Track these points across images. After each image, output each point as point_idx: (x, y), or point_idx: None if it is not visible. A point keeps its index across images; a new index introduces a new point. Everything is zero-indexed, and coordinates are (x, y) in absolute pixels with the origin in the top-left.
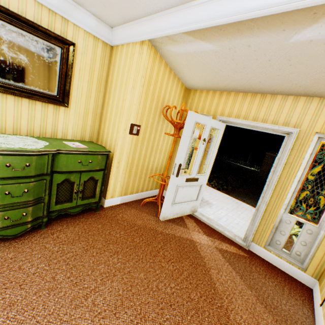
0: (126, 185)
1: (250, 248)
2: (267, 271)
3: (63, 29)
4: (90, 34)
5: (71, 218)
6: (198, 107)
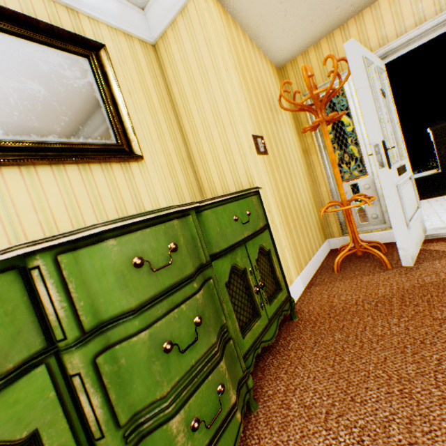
0: (293, 250)
1: None
2: None
3: (76, 28)
4: (117, 30)
5: (271, 356)
6: (315, 78)
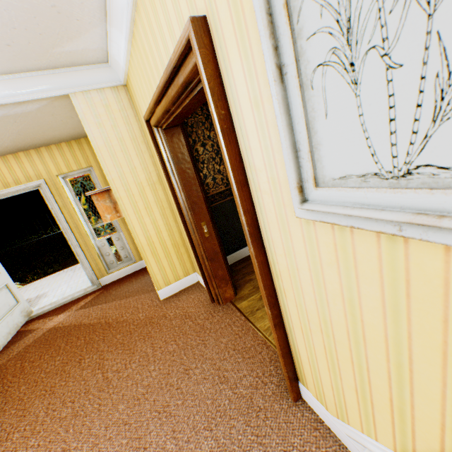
0: None
1: (102, 284)
2: (121, 283)
3: None
4: None
5: None
6: None
